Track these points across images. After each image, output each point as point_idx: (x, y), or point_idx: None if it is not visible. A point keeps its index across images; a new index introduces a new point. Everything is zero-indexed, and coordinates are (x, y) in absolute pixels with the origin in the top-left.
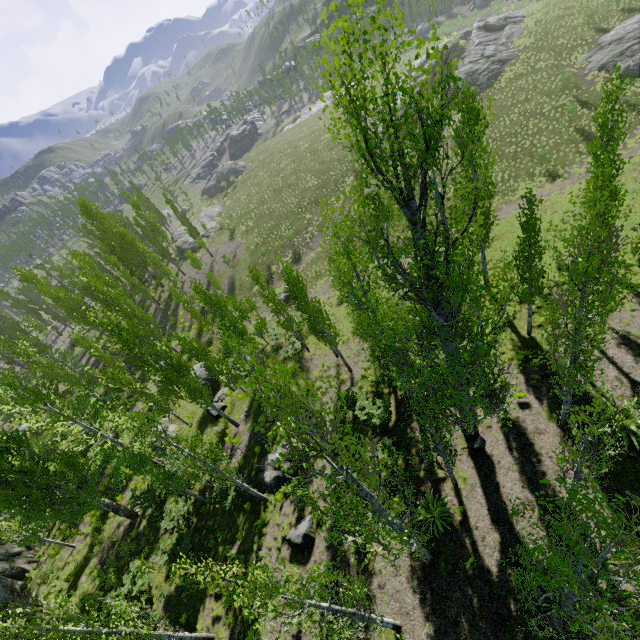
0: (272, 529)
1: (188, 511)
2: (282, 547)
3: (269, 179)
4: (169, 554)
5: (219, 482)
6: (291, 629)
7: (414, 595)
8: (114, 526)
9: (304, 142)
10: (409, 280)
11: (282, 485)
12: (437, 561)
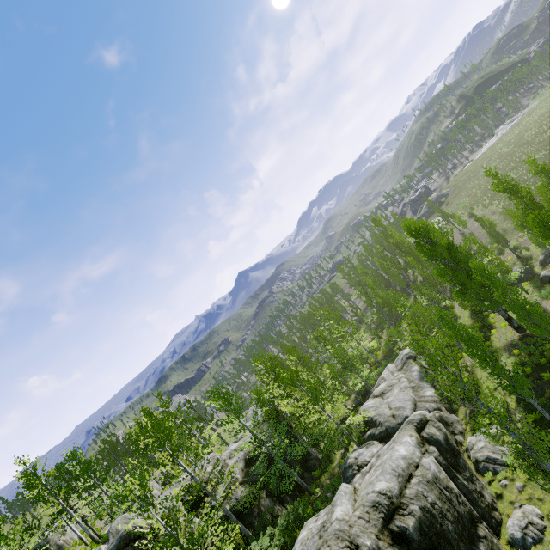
0: None
1: None
2: None
3: (485, 178)
4: None
5: None
6: None
7: None
8: (503, 341)
9: (506, 147)
10: None
11: None
12: None
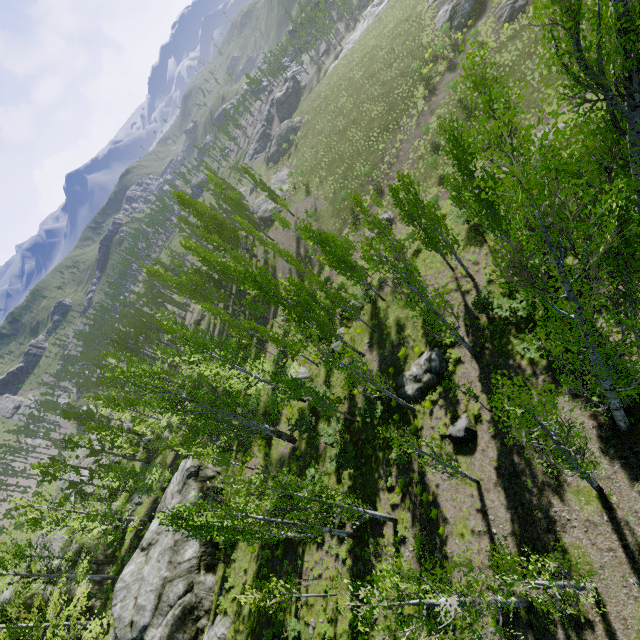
0: (427, 432)
1: (342, 428)
2: (442, 444)
3: (330, 123)
4: (336, 461)
5: (372, 392)
6: (473, 505)
7: (612, 461)
8: (279, 450)
9: (357, 71)
10: (603, 80)
11: (426, 395)
12: (635, 428)
